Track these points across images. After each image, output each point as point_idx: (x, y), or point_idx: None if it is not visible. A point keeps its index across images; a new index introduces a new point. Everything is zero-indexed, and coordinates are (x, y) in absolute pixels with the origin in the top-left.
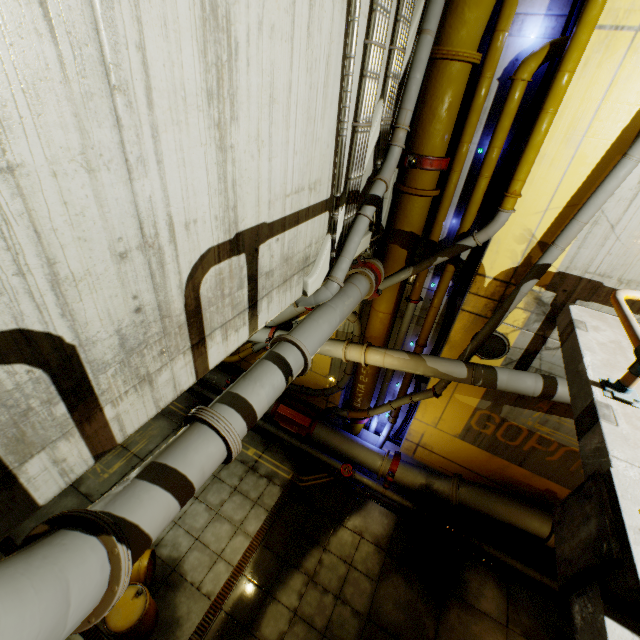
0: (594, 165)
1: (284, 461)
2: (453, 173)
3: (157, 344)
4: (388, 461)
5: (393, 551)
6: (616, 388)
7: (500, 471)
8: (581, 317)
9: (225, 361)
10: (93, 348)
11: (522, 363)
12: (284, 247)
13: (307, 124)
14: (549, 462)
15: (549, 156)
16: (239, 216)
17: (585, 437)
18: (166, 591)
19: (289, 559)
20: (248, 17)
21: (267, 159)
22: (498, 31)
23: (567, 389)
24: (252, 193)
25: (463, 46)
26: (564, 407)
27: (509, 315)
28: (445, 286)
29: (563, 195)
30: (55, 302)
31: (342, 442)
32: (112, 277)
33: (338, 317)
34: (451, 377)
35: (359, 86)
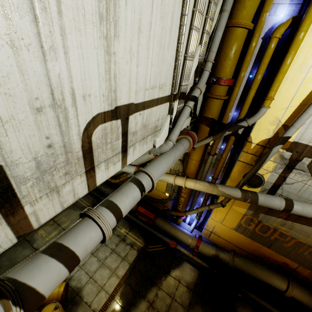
0: None
1: (140, 236)
2: (236, 87)
3: (62, 168)
4: (195, 240)
5: (197, 292)
6: None
7: (257, 250)
8: None
9: (112, 182)
10: (16, 168)
11: (271, 191)
12: (143, 119)
13: (159, 50)
14: (285, 247)
15: (290, 78)
16: (117, 96)
17: None
18: (72, 306)
19: (139, 292)
20: None
21: (135, 65)
22: (263, 12)
23: (299, 207)
24: (126, 84)
25: (244, 20)
26: (295, 217)
27: (265, 164)
28: (229, 147)
29: (298, 99)
30: None
31: (171, 228)
32: (31, 123)
33: (172, 160)
34: (232, 196)
35: (188, 35)
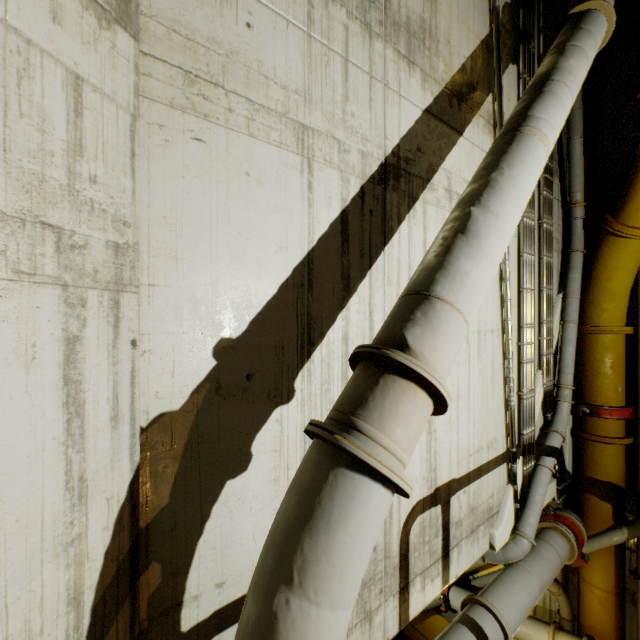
0: None
1: None
2: None
3: (379, 581)
4: None
5: None
6: None
7: None
8: None
9: None
10: None
11: None
12: (469, 497)
13: (481, 403)
14: None
15: None
16: (437, 474)
17: None
18: None
19: None
20: None
21: (455, 432)
22: None
23: None
24: (446, 457)
25: (608, 323)
26: None
27: None
28: None
29: None
30: None
31: None
32: None
33: (536, 584)
34: None
35: (518, 367)
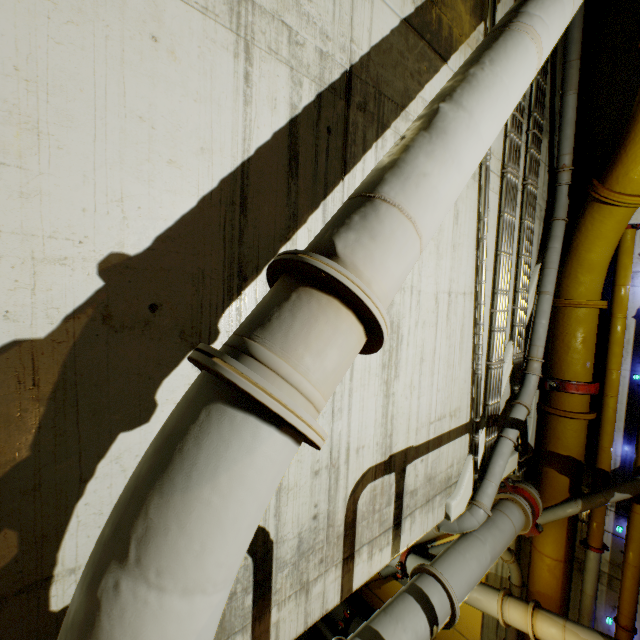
0: None
1: None
2: (607, 397)
3: (319, 551)
4: None
5: None
6: None
7: None
8: None
9: None
10: (282, 546)
11: None
12: (427, 467)
13: (447, 369)
14: None
15: None
16: (393, 441)
17: None
18: None
19: None
20: (409, 322)
21: (416, 398)
22: (618, 285)
23: None
24: (404, 423)
25: (584, 297)
26: None
27: None
28: (639, 534)
29: None
30: (274, 504)
31: None
32: (307, 488)
33: (488, 554)
34: None
35: (488, 336)
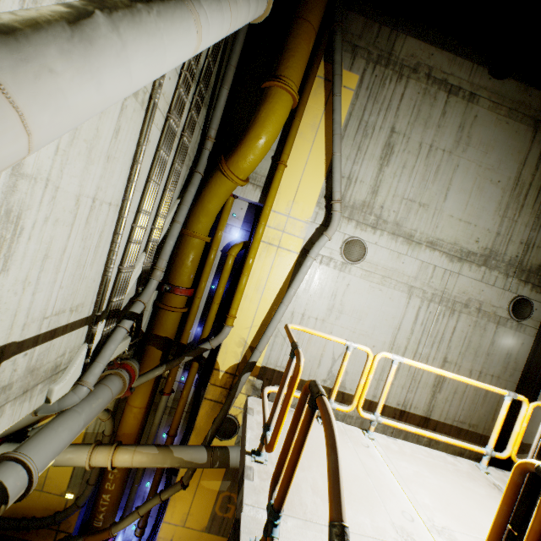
0: (271, 304)
1: None
2: (196, 298)
3: None
4: None
5: None
6: (257, 453)
7: None
8: (252, 405)
9: None
10: None
11: None
12: (32, 359)
13: (77, 269)
14: None
15: (249, 296)
16: None
17: (239, 494)
18: None
19: None
20: (37, 215)
21: (31, 293)
22: (219, 229)
23: None
24: (7, 319)
25: (200, 232)
26: None
27: (237, 399)
28: (192, 379)
29: (259, 318)
30: None
31: None
32: None
33: (83, 421)
34: (195, 464)
35: (127, 245)
